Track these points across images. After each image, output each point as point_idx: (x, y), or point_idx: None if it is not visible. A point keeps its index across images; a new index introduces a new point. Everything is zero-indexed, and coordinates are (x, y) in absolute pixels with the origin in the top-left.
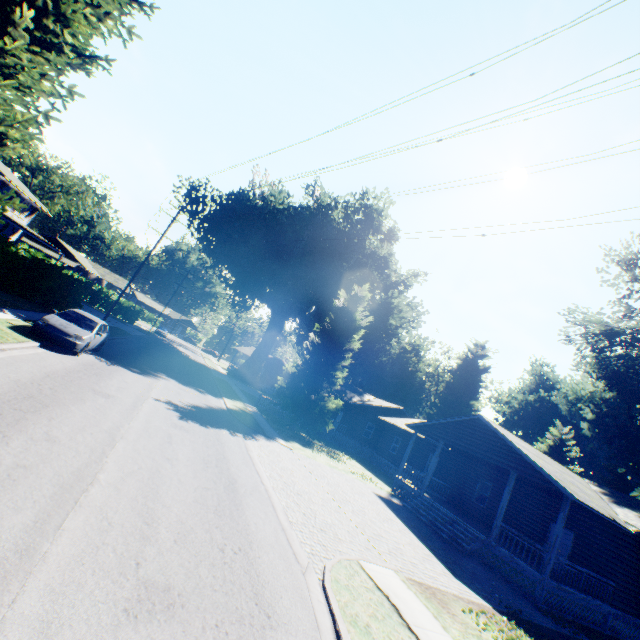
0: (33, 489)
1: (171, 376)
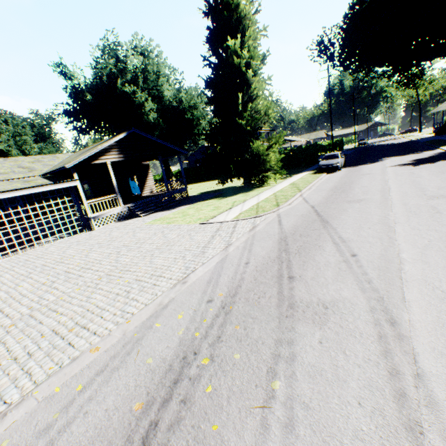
0: (372, 193)
1: (389, 157)
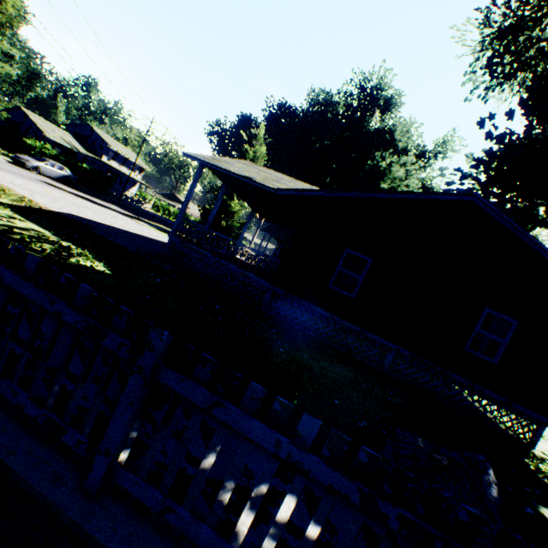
0: None
1: (125, 210)
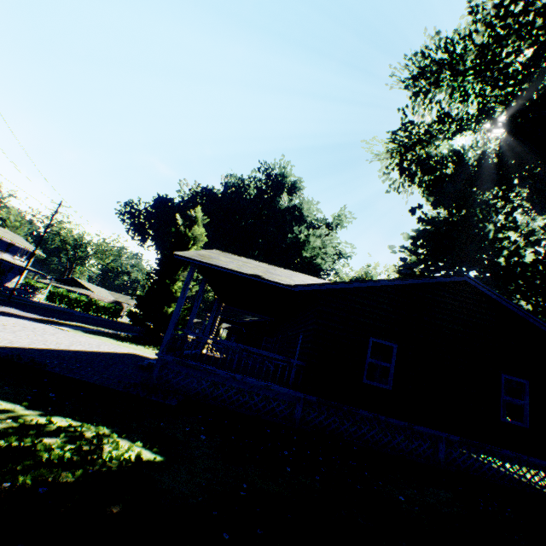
0: None
1: (26, 311)
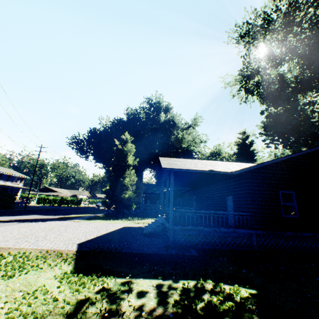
0: None
1: (42, 214)
